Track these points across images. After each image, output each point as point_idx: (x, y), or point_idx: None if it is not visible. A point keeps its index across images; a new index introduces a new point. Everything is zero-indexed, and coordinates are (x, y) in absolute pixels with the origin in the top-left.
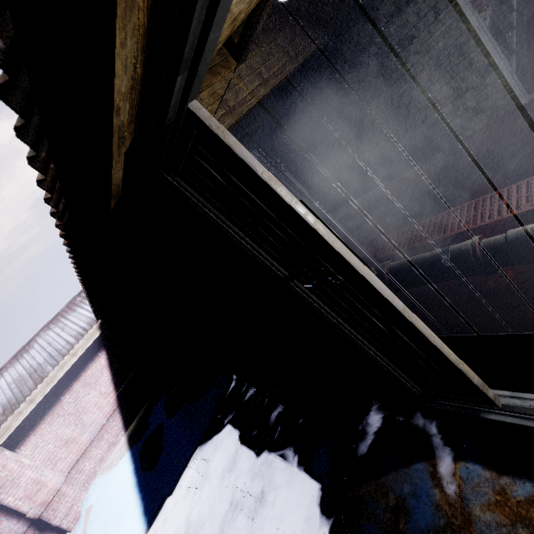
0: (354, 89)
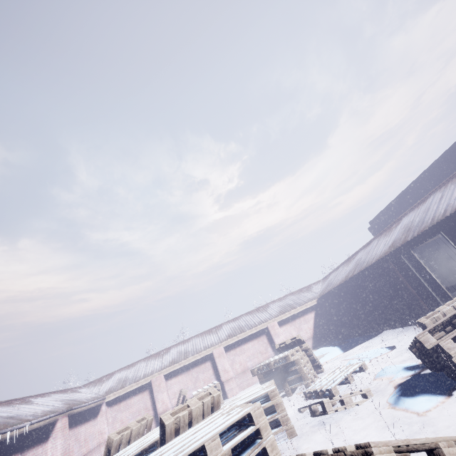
0: None
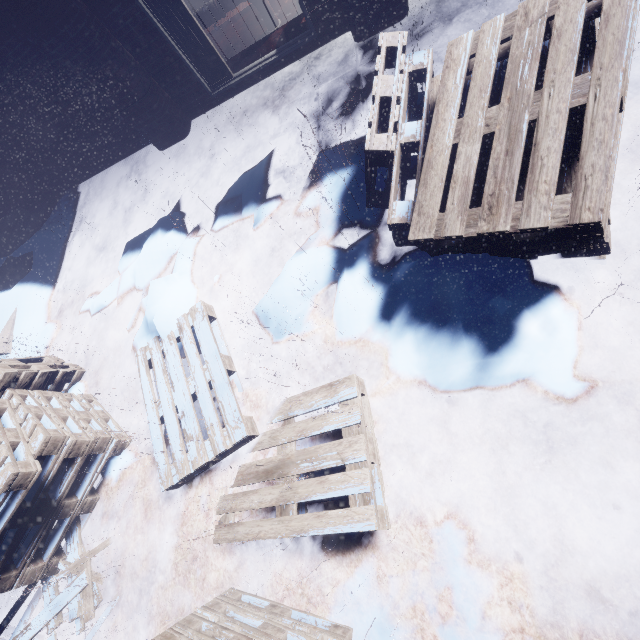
0: None
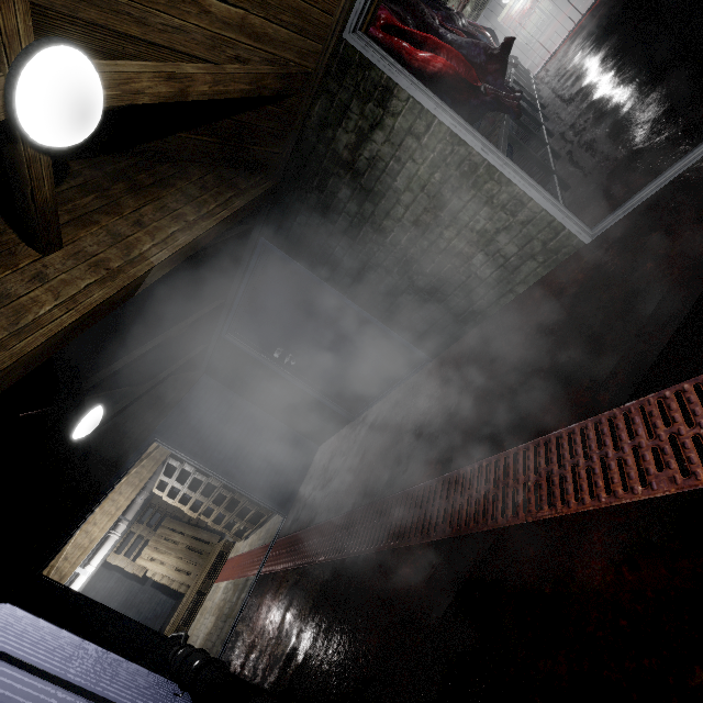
0: (337, 245)
